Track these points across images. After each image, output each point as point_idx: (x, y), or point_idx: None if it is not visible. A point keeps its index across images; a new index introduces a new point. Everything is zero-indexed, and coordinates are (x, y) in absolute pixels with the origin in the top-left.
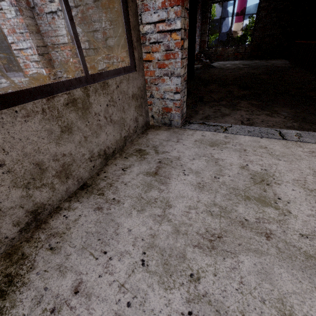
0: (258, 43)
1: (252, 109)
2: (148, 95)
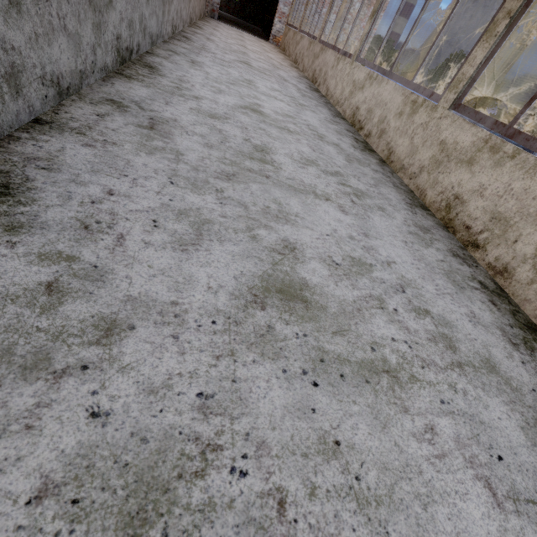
0: (244, 5)
1: (239, 28)
2: (208, 2)
